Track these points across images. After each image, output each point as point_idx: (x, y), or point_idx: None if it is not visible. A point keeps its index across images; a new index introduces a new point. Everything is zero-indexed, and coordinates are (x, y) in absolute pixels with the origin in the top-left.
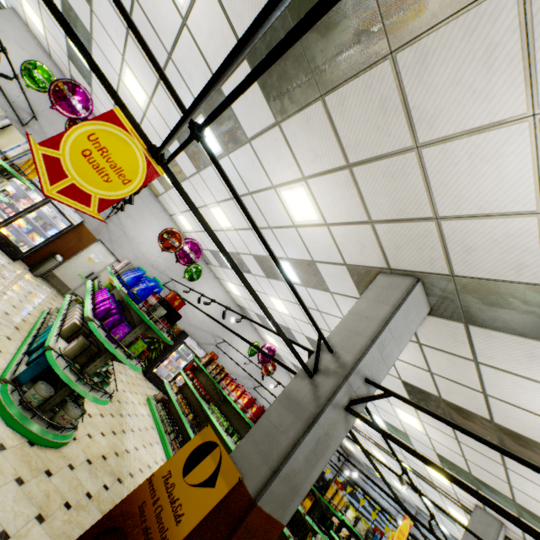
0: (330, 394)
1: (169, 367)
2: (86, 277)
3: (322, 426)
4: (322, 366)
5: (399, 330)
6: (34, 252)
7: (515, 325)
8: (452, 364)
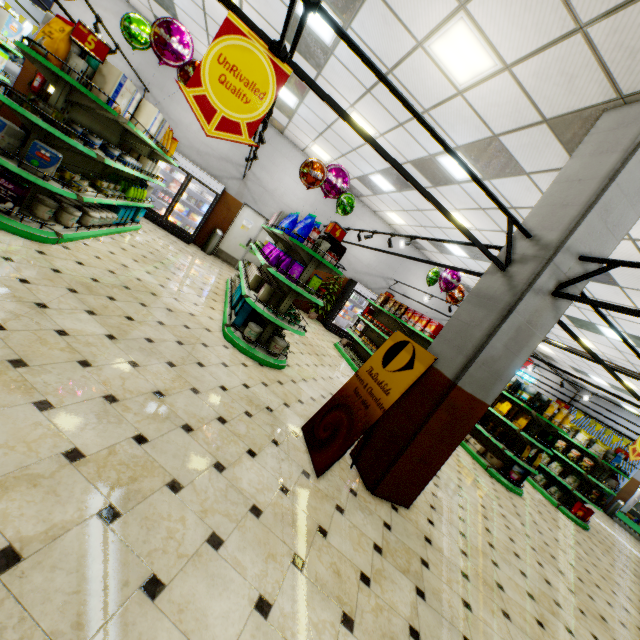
0: (529, 280)
1: (345, 318)
2: (246, 245)
3: (522, 314)
4: (517, 255)
5: (636, 184)
6: (198, 233)
7: None
8: None
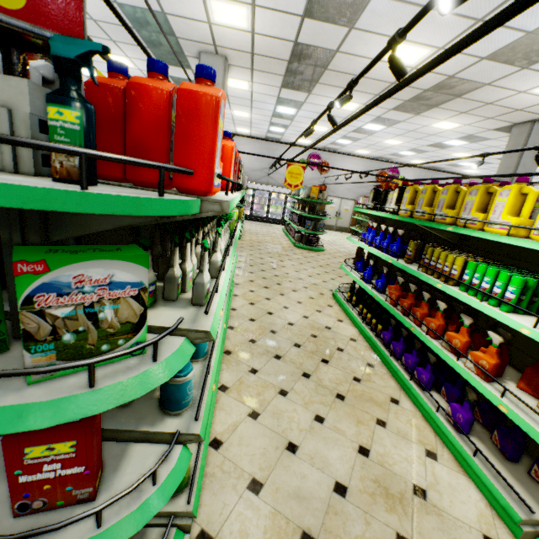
0: None
1: None
2: (335, 216)
3: None
4: None
5: (532, 152)
6: None
7: None
8: None
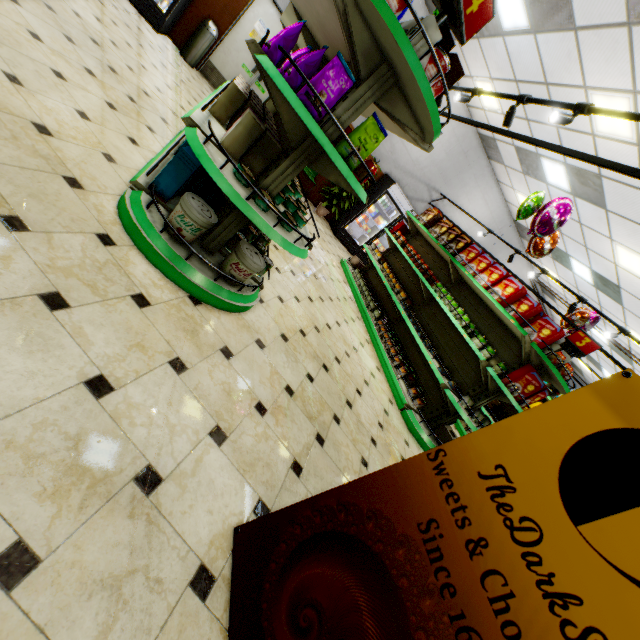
0: None
1: (363, 226)
2: (253, 70)
3: None
4: None
5: None
6: (179, 20)
7: None
8: None
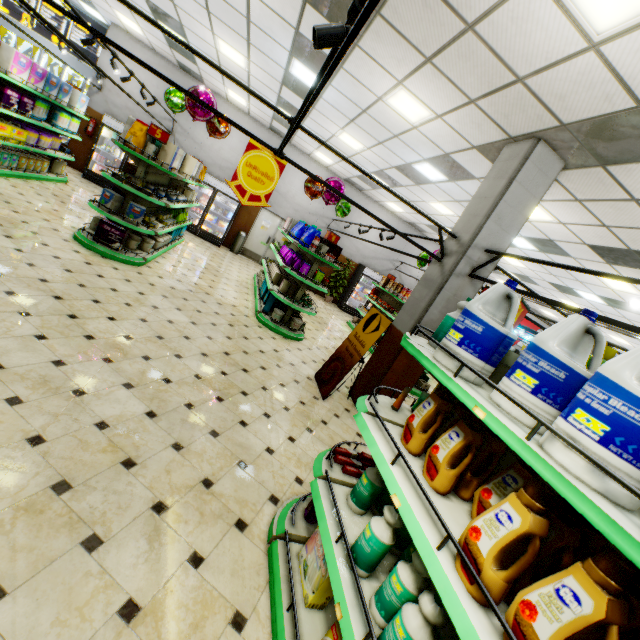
0: (451, 268)
1: (358, 298)
2: (266, 243)
3: (449, 291)
4: (448, 251)
5: (519, 199)
6: (226, 236)
7: None
8: (617, 210)
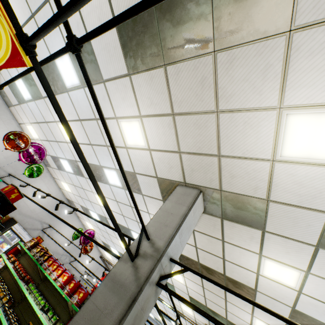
0: (148, 274)
1: None
2: None
3: (140, 303)
4: (142, 251)
5: (190, 222)
6: None
7: (248, 220)
8: (210, 242)
